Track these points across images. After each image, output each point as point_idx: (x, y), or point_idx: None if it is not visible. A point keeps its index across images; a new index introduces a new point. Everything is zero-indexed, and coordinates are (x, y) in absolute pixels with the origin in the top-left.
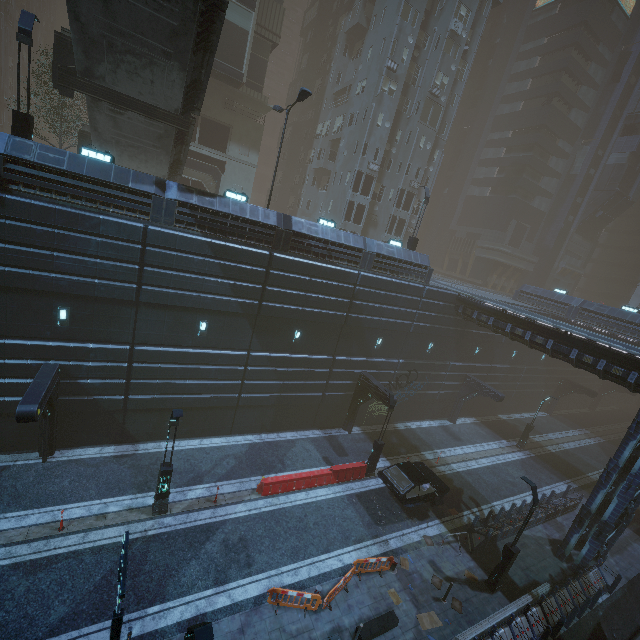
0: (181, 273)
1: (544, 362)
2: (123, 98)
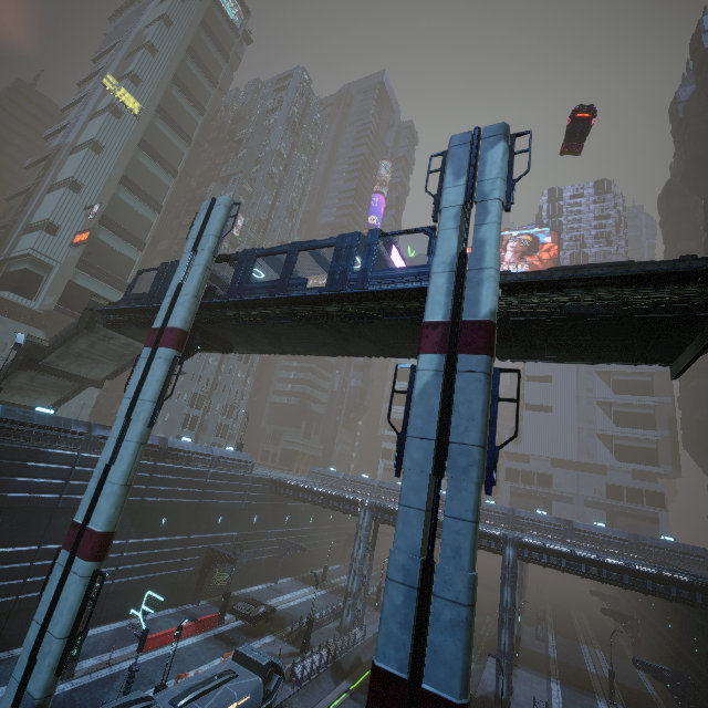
0: None
1: (332, 521)
2: (65, 373)
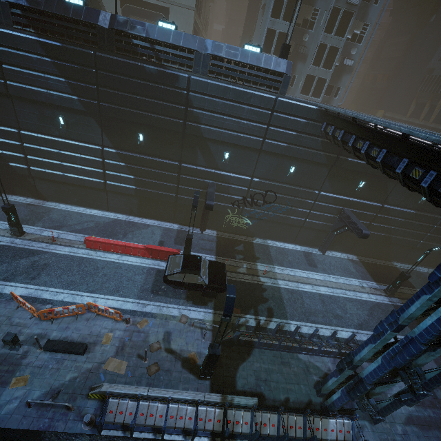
0: (29, 71)
1: None
2: None
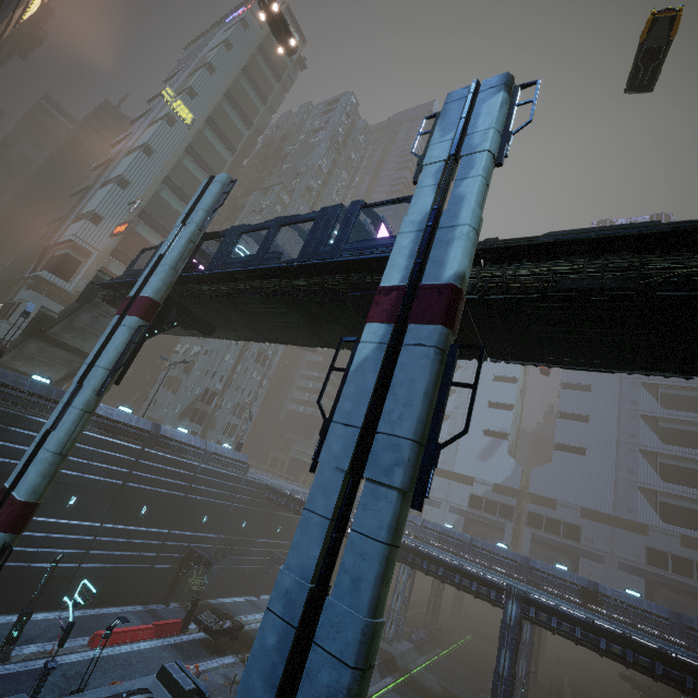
0: (75, 458)
1: None
2: (69, 347)
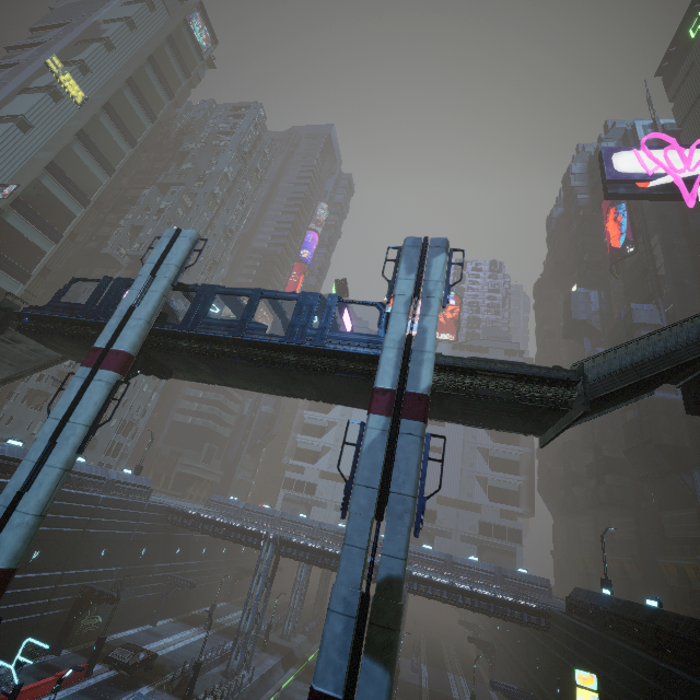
0: None
1: (225, 554)
2: None
